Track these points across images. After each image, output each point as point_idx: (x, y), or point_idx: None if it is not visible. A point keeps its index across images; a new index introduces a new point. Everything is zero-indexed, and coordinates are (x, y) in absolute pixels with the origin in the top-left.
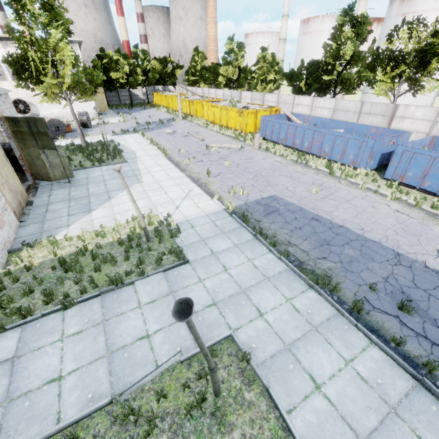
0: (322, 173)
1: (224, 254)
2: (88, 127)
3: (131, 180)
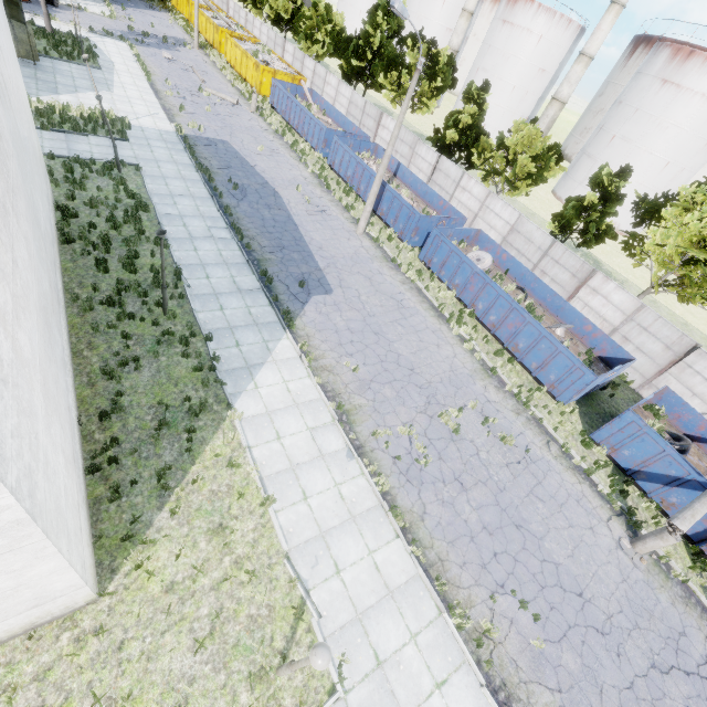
0: (286, 146)
1: (156, 148)
2: (54, 6)
3: (102, 87)
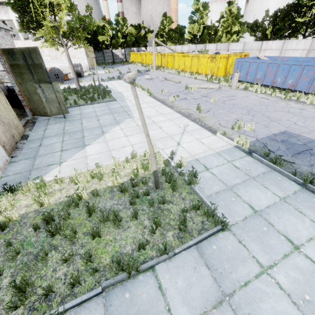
0: None
1: (275, 215)
2: (82, 77)
3: (122, 116)
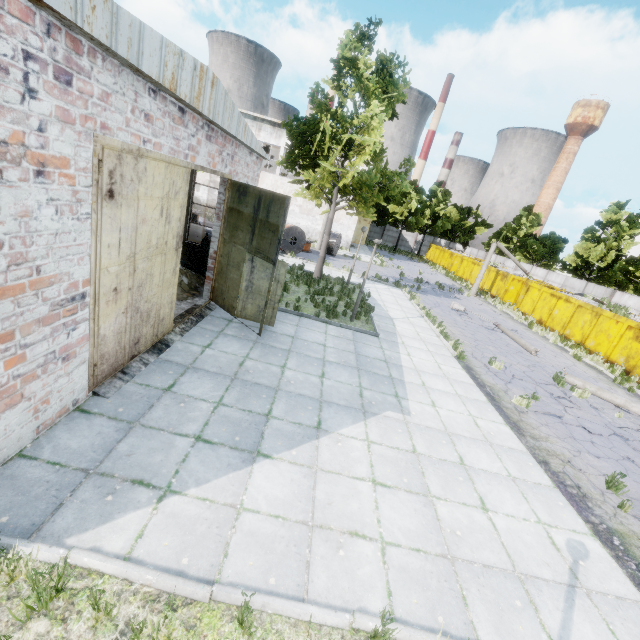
0: None
1: None
2: (331, 255)
3: (381, 391)
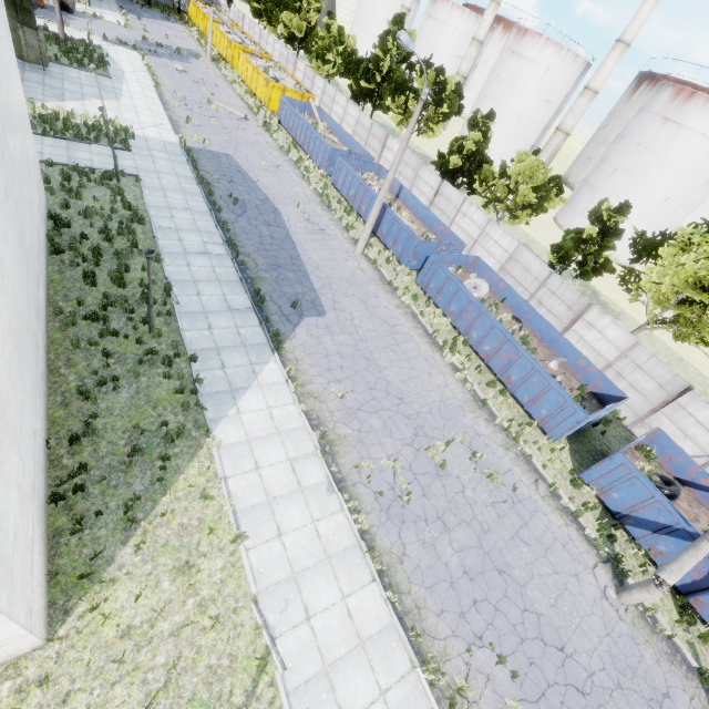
0: (290, 162)
1: (159, 159)
2: (70, 13)
3: (109, 95)
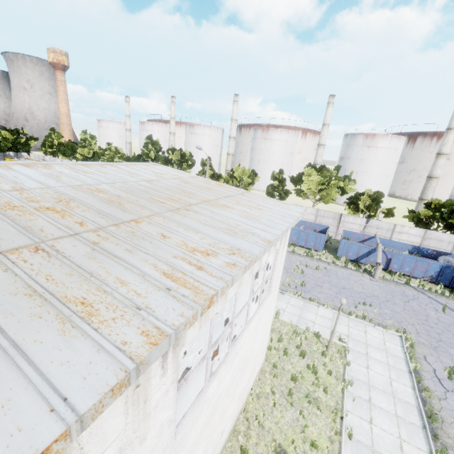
0: None
1: None
2: None
3: None
